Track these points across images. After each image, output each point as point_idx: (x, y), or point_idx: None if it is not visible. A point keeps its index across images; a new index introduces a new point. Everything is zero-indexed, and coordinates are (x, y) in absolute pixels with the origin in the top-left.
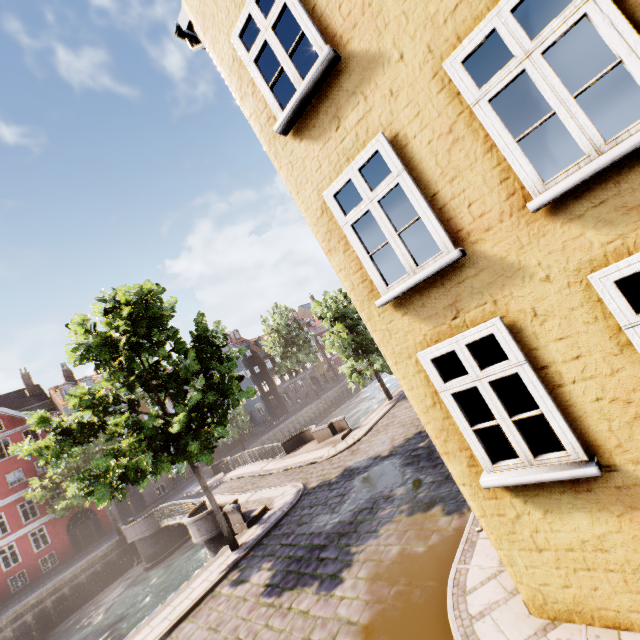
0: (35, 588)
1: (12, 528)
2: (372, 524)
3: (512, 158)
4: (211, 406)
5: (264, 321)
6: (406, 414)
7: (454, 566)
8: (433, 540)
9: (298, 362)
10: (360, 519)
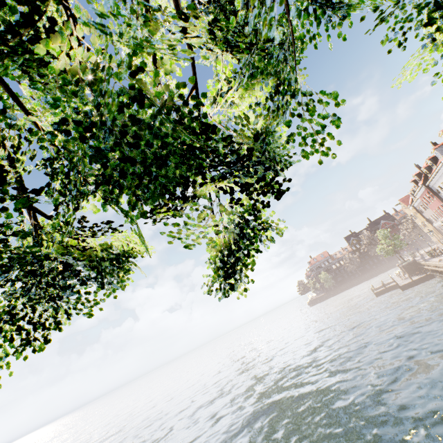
0: None
1: None
2: None
3: (422, 227)
4: None
5: None
6: None
7: None
8: None
9: None
10: None
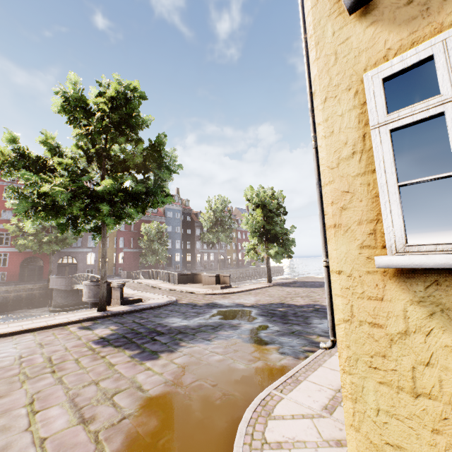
0: None
1: None
2: (210, 335)
3: None
4: (136, 196)
5: (209, 201)
6: (277, 292)
7: (268, 389)
8: (257, 365)
9: (217, 238)
10: (202, 329)
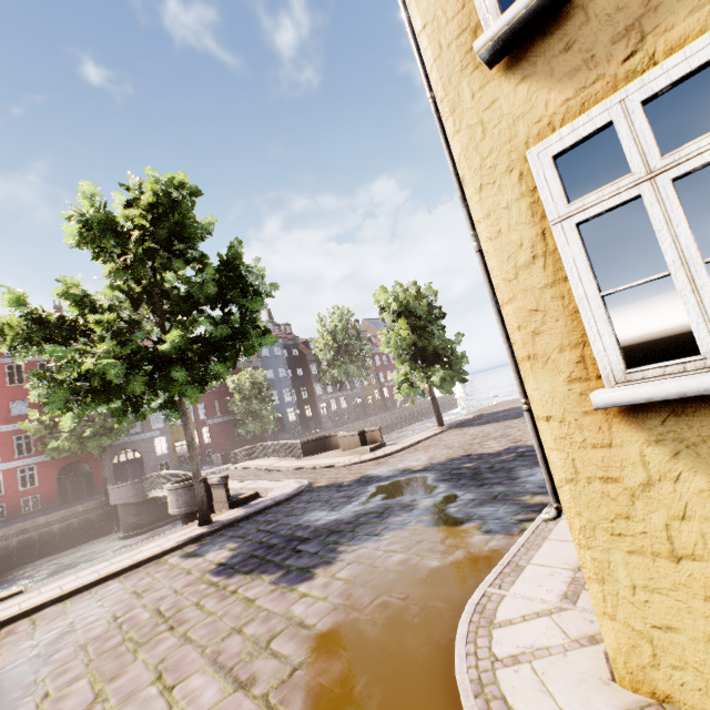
0: (8, 525)
1: (3, 458)
2: (376, 528)
3: None
4: (219, 345)
5: (321, 319)
6: (456, 439)
7: (481, 588)
8: (456, 556)
9: (346, 373)
10: (363, 521)
